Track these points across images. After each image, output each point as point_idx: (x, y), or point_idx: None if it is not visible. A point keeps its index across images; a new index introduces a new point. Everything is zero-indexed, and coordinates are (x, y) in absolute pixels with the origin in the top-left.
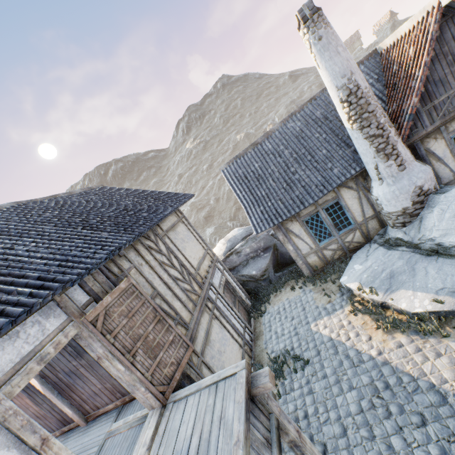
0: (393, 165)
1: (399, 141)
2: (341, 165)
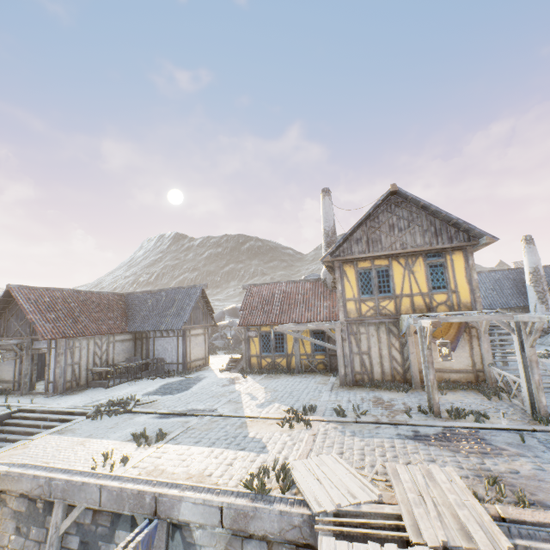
0: (543, 307)
1: (549, 299)
2: (516, 300)
